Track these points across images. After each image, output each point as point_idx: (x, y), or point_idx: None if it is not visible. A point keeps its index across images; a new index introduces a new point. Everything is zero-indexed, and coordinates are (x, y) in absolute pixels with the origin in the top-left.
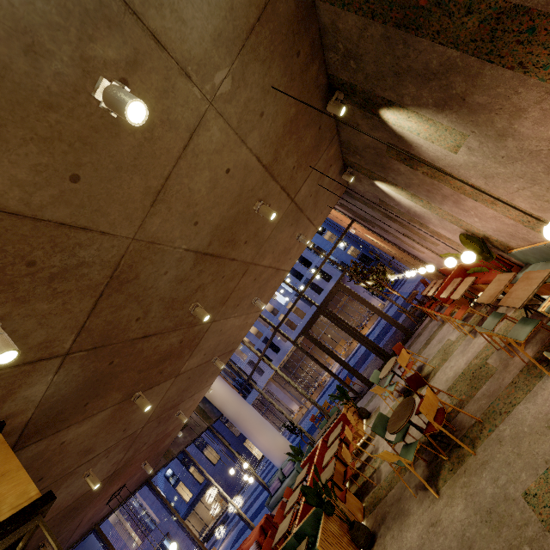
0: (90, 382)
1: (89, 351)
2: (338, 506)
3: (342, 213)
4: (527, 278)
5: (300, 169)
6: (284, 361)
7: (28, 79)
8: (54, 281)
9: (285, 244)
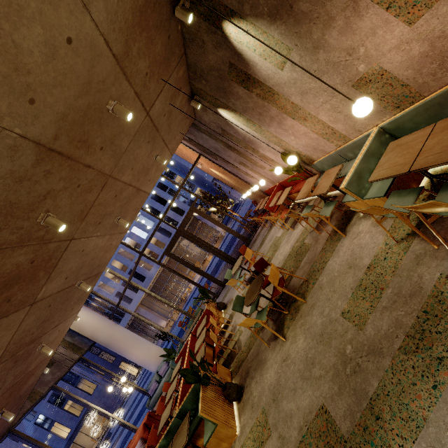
0: None
1: None
2: (212, 376)
3: (191, 149)
4: (327, 174)
5: (153, 79)
6: (150, 287)
7: None
8: None
9: (144, 163)
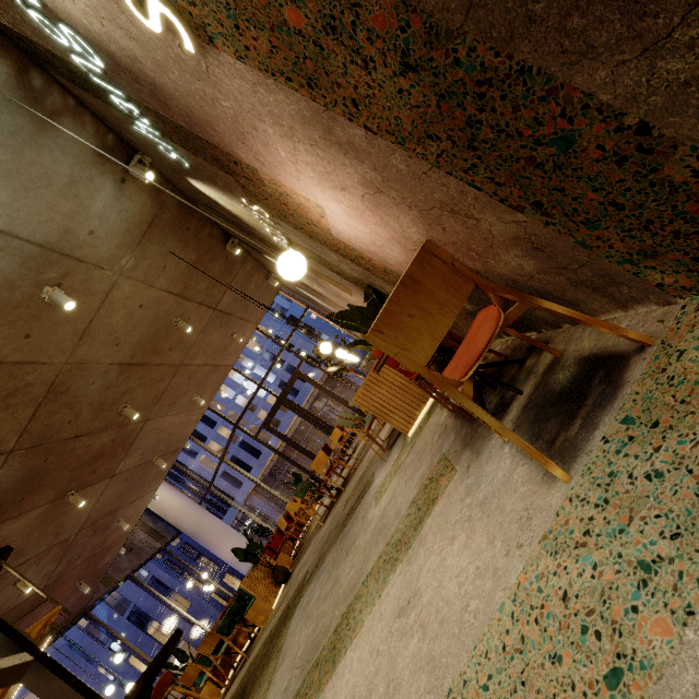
0: (27, 478)
1: (28, 449)
2: (263, 557)
3: (297, 300)
4: None
5: (216, 287)
6: (269, 467)
7: (8, 299)
8: (8, 398)
9: (219, 343)
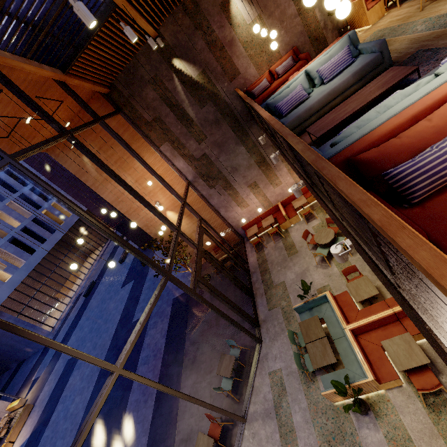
0: None
1: None
2: None
3: (181, 173)
4: None
5: None
6: None
7: None
8: None
9: None
